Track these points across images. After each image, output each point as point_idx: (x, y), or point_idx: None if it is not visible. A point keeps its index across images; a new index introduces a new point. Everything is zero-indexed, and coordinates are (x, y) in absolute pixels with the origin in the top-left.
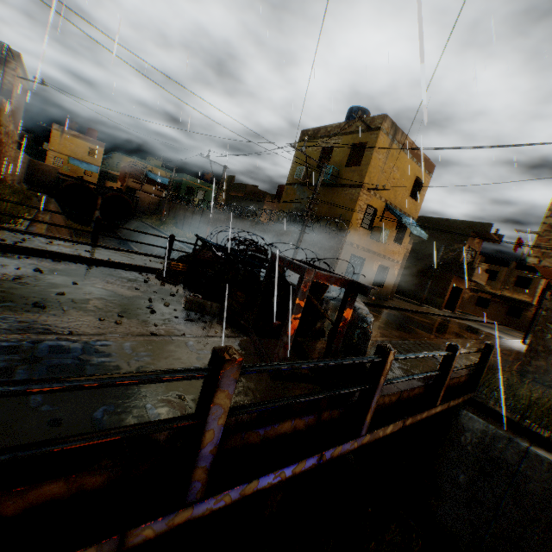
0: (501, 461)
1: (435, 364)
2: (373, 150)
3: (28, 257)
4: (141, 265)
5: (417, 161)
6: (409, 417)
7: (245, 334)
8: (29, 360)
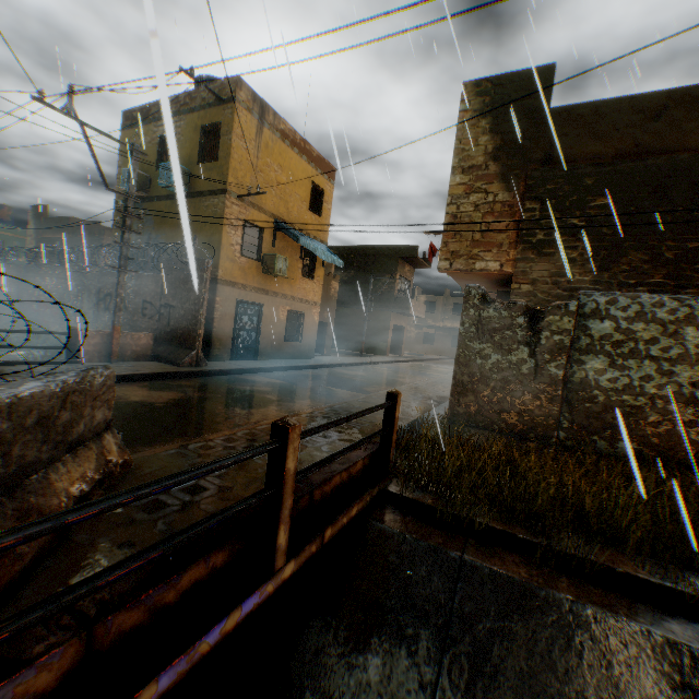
0: (429, 600)
1: (321, 451)
2: (231, 134)
3: None
4: None
5: (309, 160)
6: (137, 689)
7: None
8: None
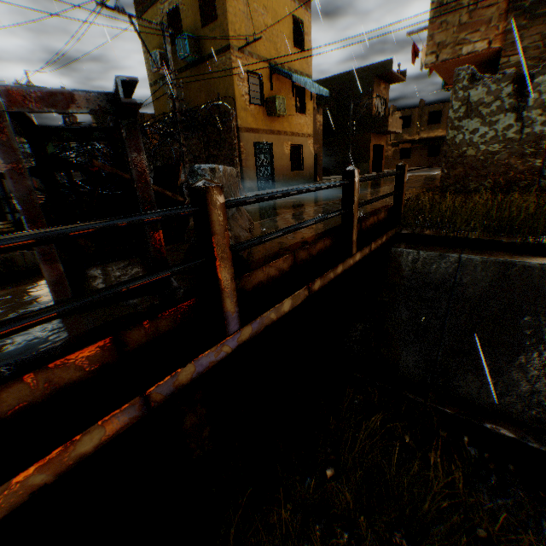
0: (438, 281)
1: None
2: None
3: None
4: None
5: None
6: (315, 279)
7: None
8: None
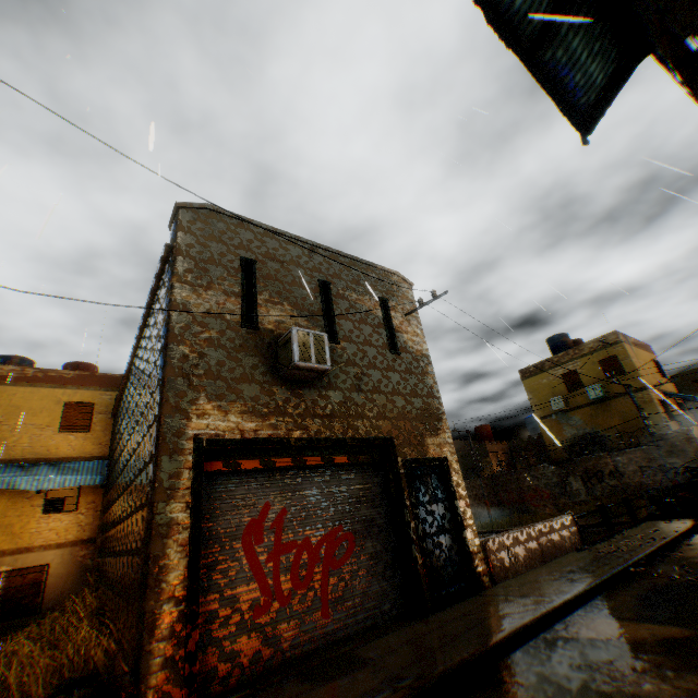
0: None
1: None
2: (627, 358)
3: (685, 543)
4: (689, 524)
5: (642, 349)
6: None
7: None
8: None
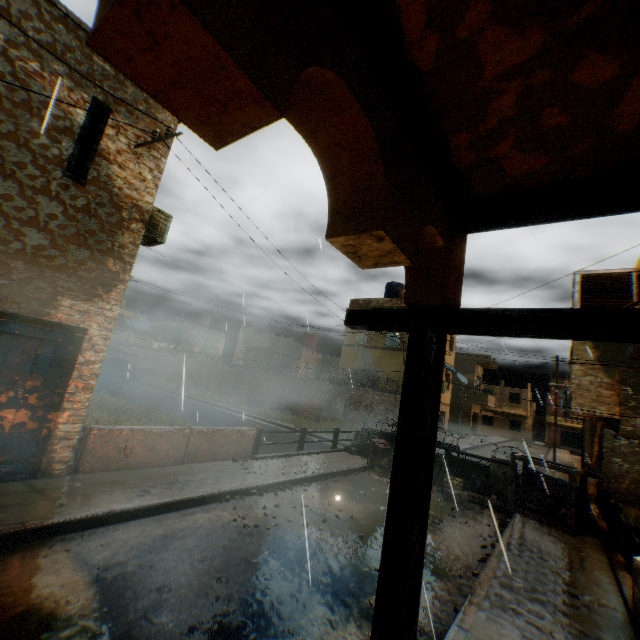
0: None
1: None
2: None
3: (327, 483)
4: (358, 466)
5: None
6: None
7: (495, 510)
8: (531, 551)
